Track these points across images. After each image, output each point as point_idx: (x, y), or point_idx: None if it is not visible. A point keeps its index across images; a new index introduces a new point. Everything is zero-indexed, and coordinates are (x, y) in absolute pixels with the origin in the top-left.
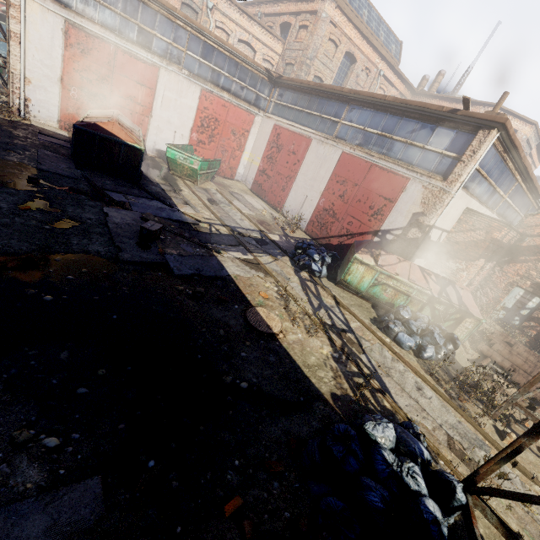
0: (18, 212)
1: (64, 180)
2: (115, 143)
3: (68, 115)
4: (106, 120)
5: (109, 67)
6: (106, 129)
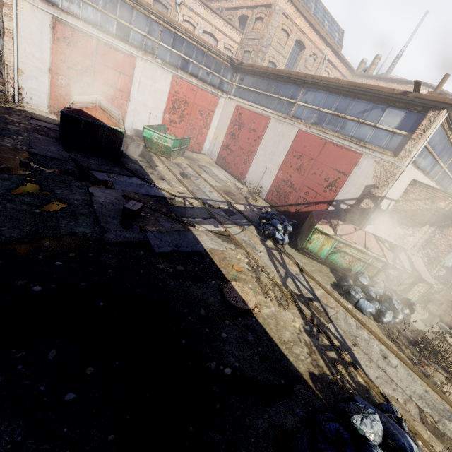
0: (10, 197)
1: (53, 162)
2: (98, 127)
3: (57, 101)
4: (90, 106)
5: (92, 57)
6: (90, 114)
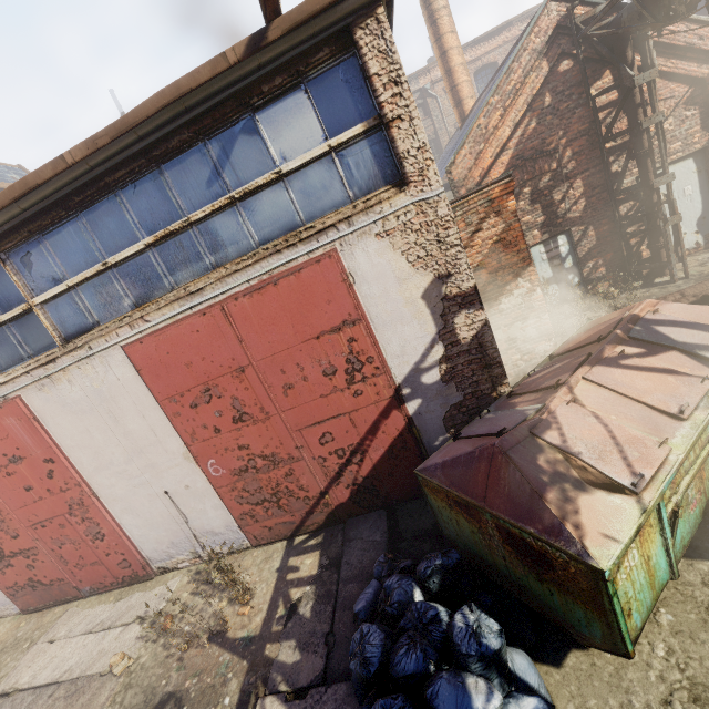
0: None
1: None
2: None
3: None
4: None
5: None
6: None
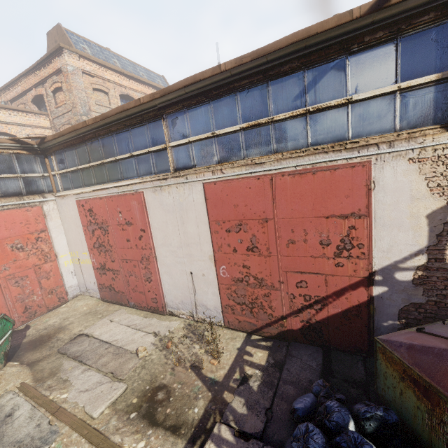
0: None
1: None
2: None
3: None
4: None
5: None
6: None
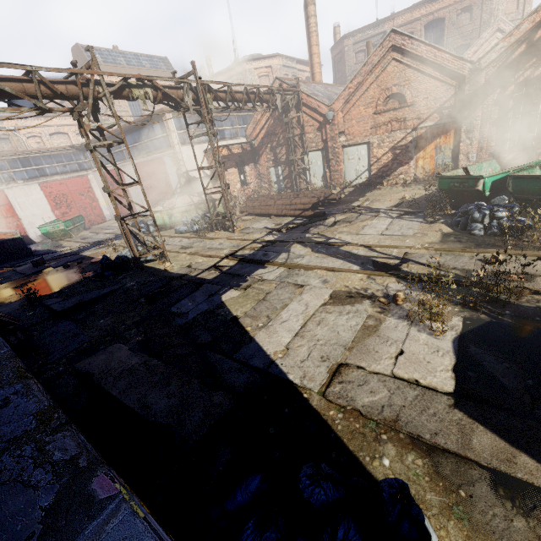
0: None
1: None
2: (3, 243)
3: None
4: None
5: None
6: None
